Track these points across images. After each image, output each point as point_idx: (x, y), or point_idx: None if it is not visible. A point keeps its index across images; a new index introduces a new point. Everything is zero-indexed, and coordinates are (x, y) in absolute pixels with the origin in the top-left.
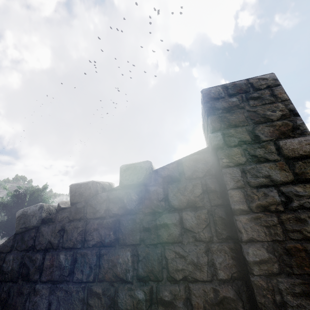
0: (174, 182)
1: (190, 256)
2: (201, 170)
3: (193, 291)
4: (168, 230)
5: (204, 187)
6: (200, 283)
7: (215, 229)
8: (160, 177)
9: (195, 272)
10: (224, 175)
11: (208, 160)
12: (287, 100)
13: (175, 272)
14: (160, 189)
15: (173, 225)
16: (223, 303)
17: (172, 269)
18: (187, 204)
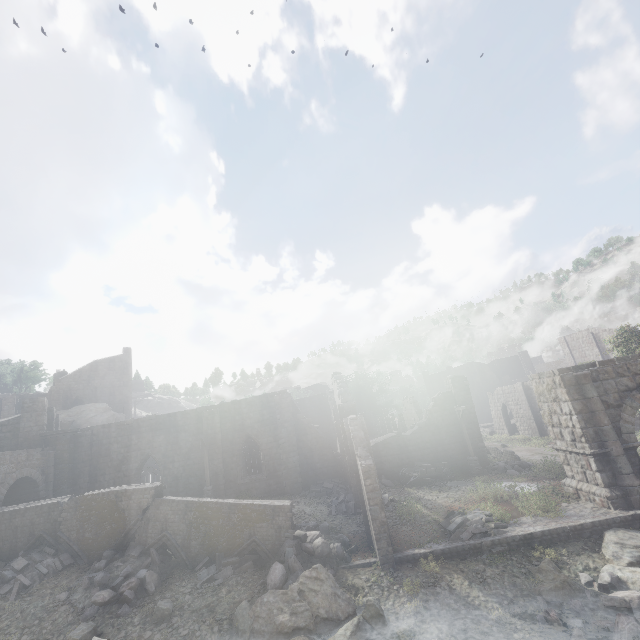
0: (6, 426)
1: (6, 442)
2: (16, 422)
3: (5, 448)
4: (1, 438)
5: (15, 427)
6: (8, 447)
7: (15, 436)
8: (1, 424)
9: (7, 445)
10: (20, 424)
11: (19, 420)
12: (44, 407)
13: (1, 446)
14: (0, 428)
15: (3, 436)
16: (12, 449)
17: (0, 445)
18: (9, 431)
